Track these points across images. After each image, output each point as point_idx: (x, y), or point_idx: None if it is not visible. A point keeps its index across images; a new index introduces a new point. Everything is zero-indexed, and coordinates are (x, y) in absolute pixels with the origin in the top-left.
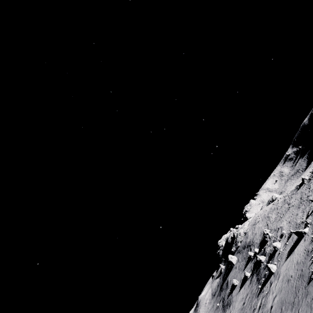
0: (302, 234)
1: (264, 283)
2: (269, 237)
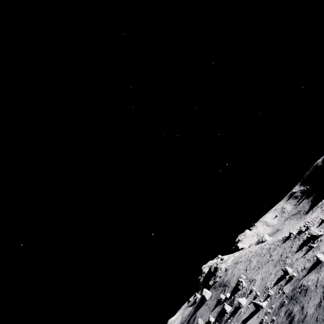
0: (259, 307)
1: None
2: (242, 286)
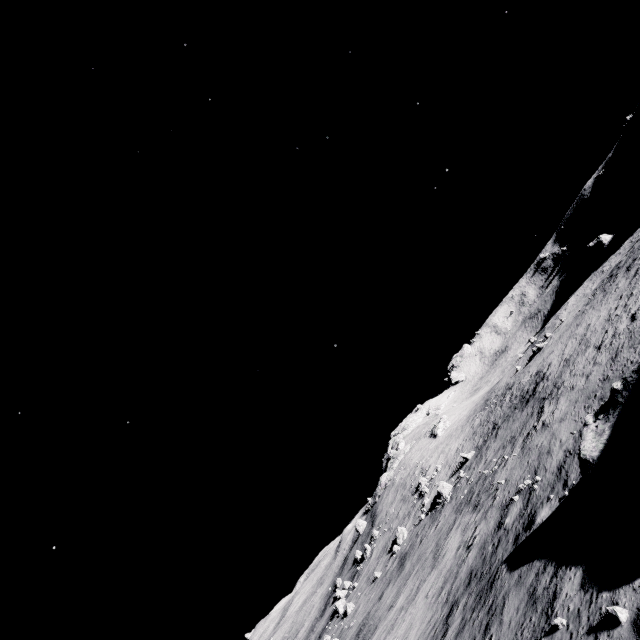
0: None
1: None
2: (366, 555)
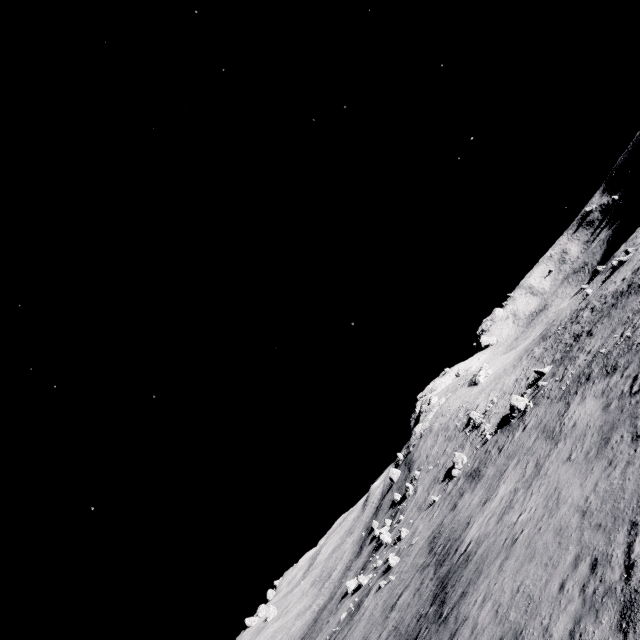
0: (361, 585)
1: (344, 596)
2: (408, 494)
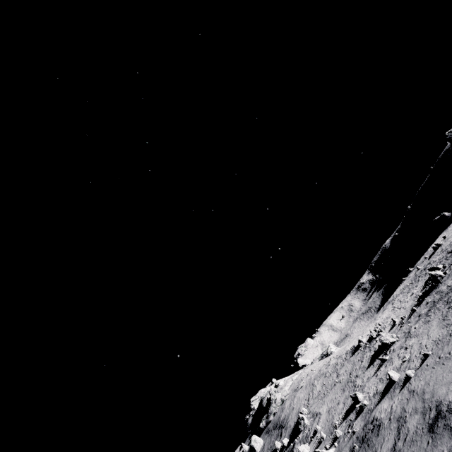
0: None
1: None
2: (303, 425)
